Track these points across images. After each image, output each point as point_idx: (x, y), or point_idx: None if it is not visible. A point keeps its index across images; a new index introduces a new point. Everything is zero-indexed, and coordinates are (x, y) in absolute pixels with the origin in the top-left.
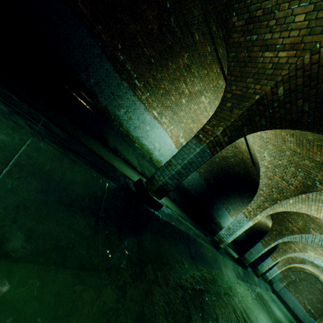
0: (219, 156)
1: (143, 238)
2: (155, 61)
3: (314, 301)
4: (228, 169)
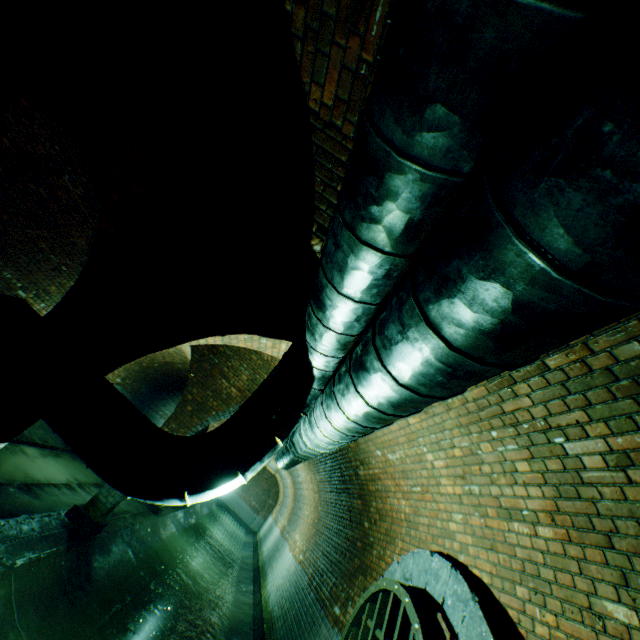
0: (162, 361)
1: (98, 578)
2: (70, 269)
3: (260, 494)
4: (173, 373)
